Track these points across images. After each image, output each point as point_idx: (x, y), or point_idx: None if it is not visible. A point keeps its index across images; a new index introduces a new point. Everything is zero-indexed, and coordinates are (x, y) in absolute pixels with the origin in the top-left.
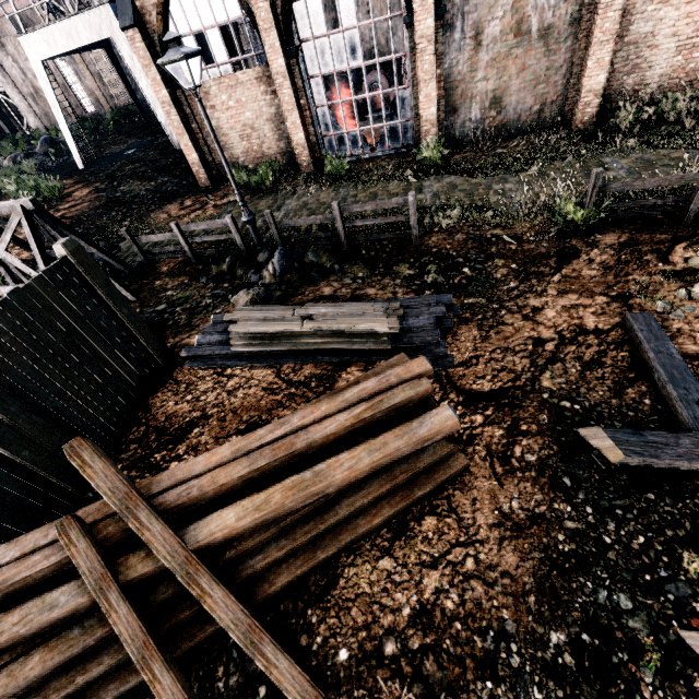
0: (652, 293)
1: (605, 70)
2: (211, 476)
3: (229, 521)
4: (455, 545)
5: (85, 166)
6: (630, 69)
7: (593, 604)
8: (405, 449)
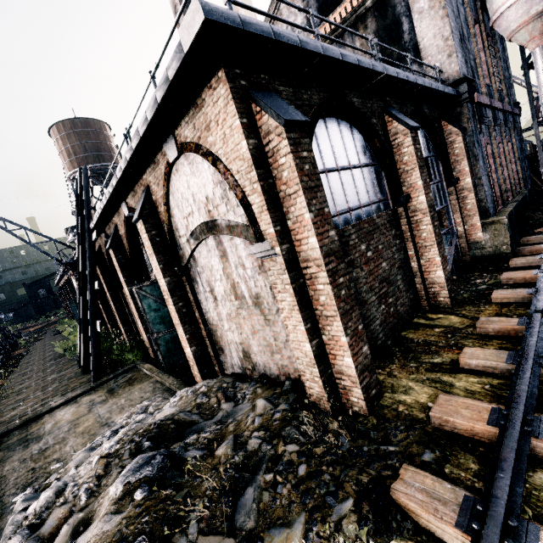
0: None
1: None
2: None
3: None
4: None
5: None
6: None
7: None
8: None
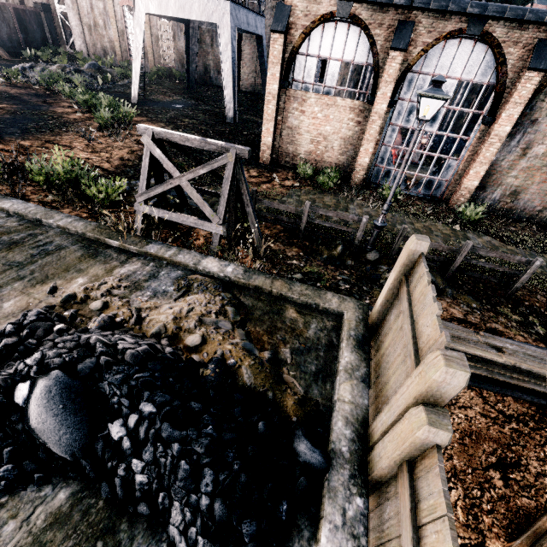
0: None
1: None
2: None
3: None
4: None
5: (137, 102)
6: None
7: None
8: None
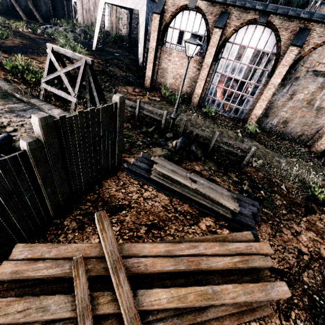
0: None
1: None
2: (152, 261)
3: (163, 300)
4: None
5: (95, 49)
6: None
7: None
8: (261, 299)
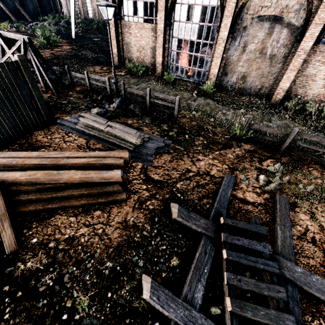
0: (245, 172)
1: (290, 82)
2: (23, 160)
3: (17, 175)
4: (100, 223)
5: (75, 38)
6: (302, 86)
7: (130, 259)
8: (96, 179)
